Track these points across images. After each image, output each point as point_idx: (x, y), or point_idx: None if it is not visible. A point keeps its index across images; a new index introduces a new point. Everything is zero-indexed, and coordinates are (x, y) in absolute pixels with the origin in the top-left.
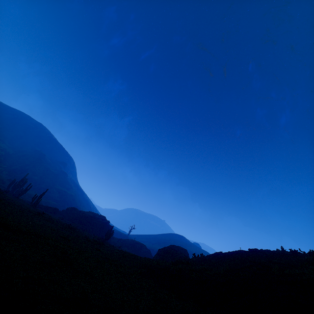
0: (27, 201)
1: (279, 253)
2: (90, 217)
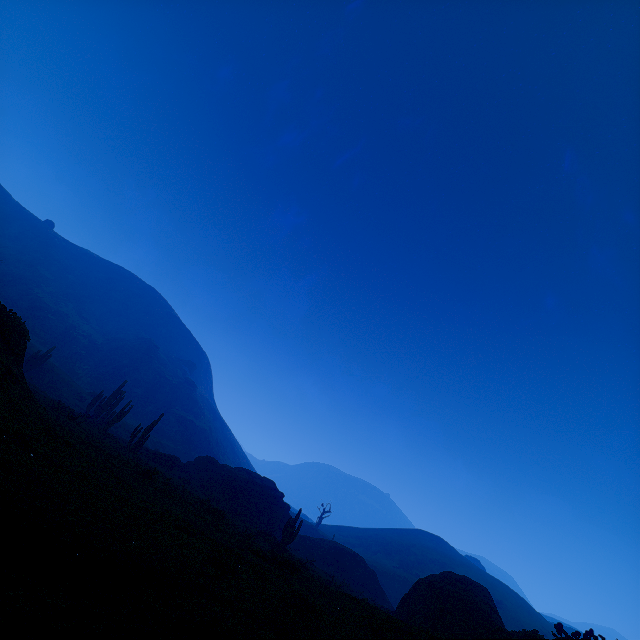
0: (121, 440)
1: None
2: (243, 482)
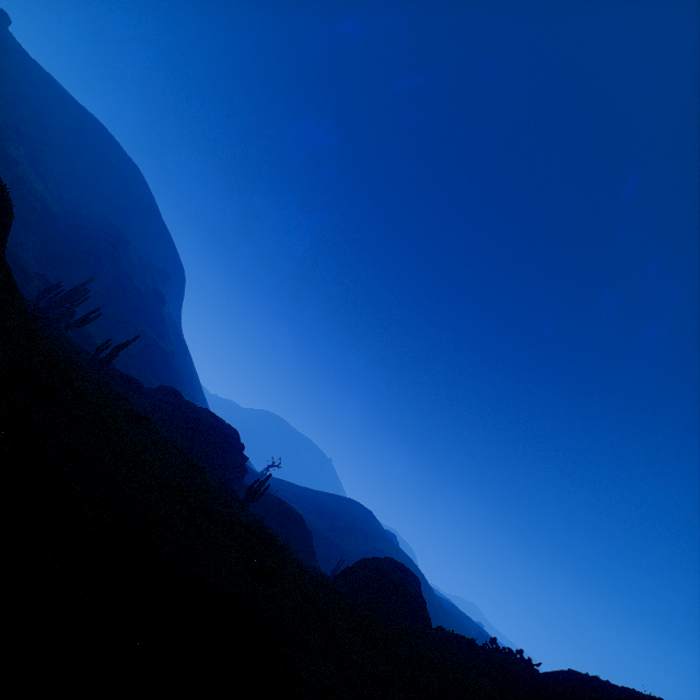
0: (77, 346)
1: None
2: (208, 426)
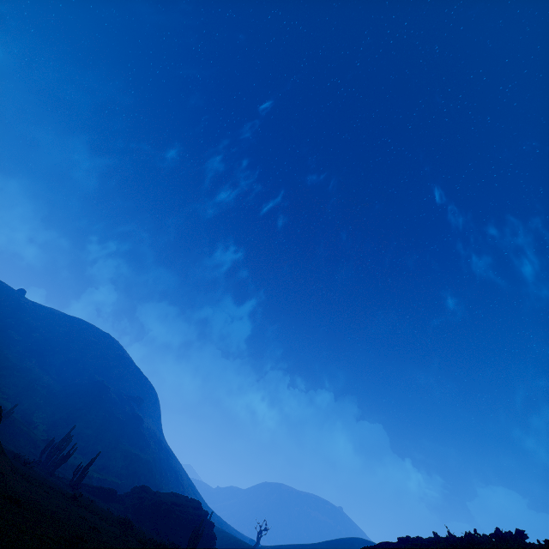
0: (67, 479)
1: (437, 540)
2: (169, 504)
